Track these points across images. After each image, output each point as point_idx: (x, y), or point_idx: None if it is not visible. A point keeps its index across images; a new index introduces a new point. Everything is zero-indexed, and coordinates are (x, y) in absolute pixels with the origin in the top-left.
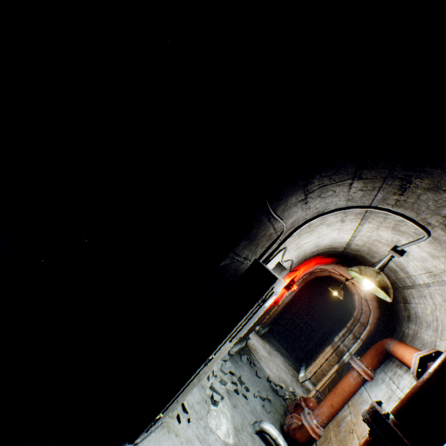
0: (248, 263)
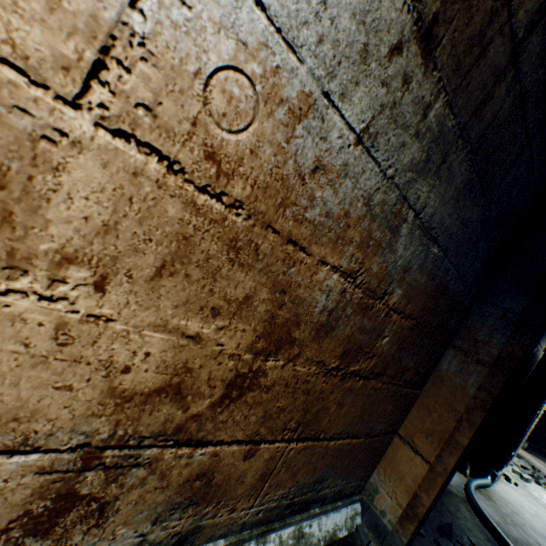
0: (540, 350)
